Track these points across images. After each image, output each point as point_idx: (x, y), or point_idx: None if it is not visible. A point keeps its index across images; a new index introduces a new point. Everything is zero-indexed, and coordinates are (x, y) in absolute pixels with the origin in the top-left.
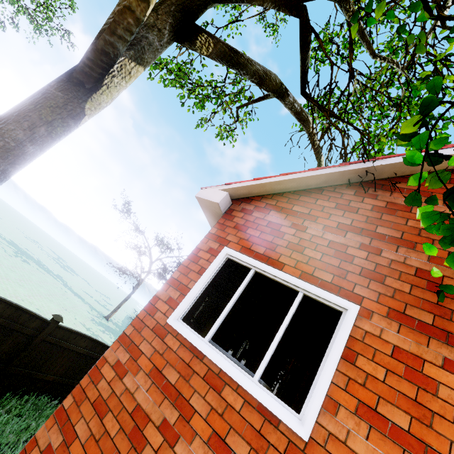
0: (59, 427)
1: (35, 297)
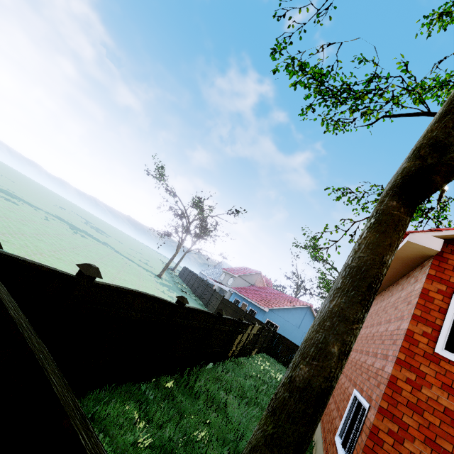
0: (389, 419)
1: (120, 273)
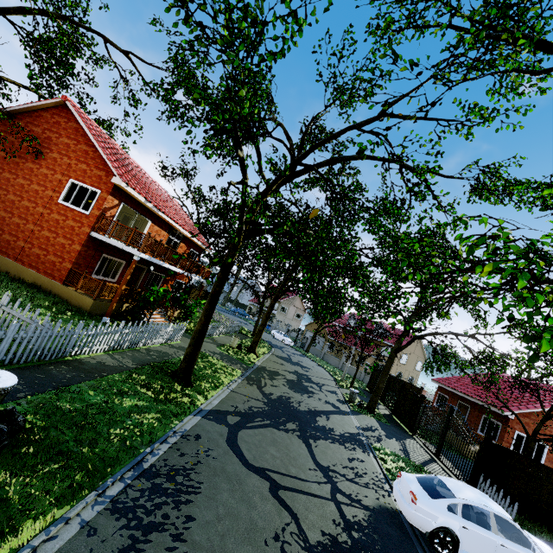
0: None
1: None
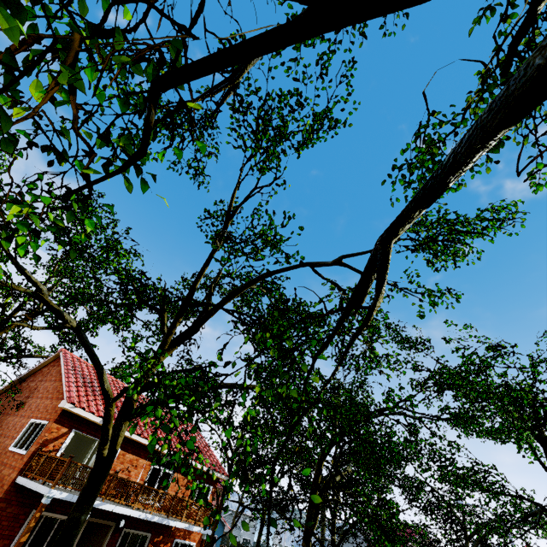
0: None
1: None
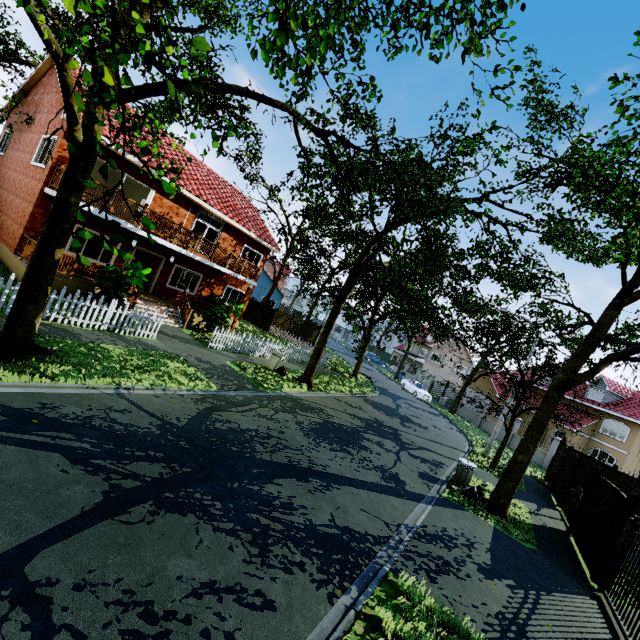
0: None
1: None
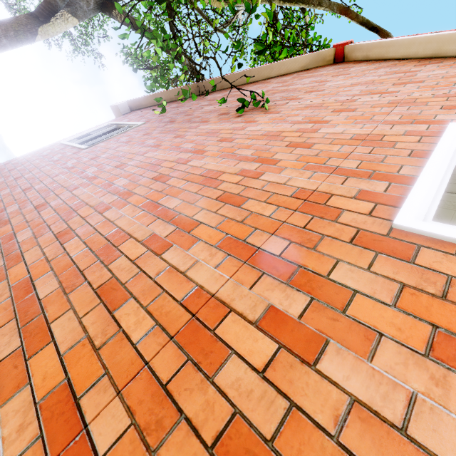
0: None
1: None
